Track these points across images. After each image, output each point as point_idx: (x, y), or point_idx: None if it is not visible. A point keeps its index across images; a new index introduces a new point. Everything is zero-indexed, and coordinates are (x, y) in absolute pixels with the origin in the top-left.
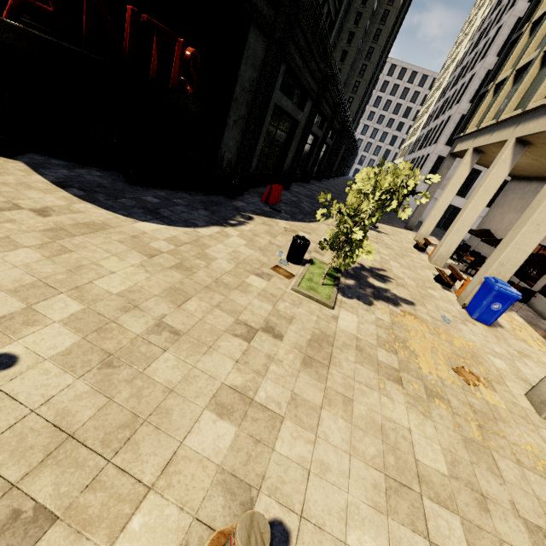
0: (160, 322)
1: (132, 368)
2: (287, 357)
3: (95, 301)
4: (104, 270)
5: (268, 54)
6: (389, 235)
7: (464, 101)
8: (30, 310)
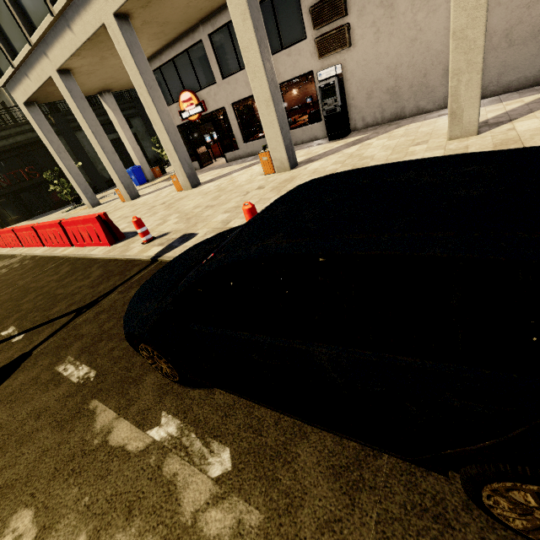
0: None
1: None
2: None
3: None
4: None
5: (65, 139)
6: None
7: None
8: None
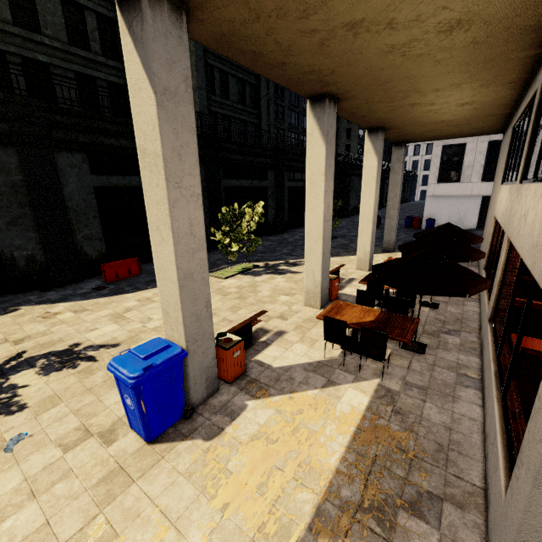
0: None
1: None
2: None
3: None
4: None
5: (20, 156)
6: (297, 274)
7: None
8: None
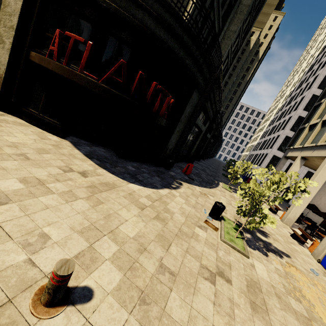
0: (161, 263)
1: (157, 305)
2: (240, 301)
3: (123, 243)
4: (122, 218)
5: (199, 101)
6: None
7: (287, 129)
8: (92, 249)
